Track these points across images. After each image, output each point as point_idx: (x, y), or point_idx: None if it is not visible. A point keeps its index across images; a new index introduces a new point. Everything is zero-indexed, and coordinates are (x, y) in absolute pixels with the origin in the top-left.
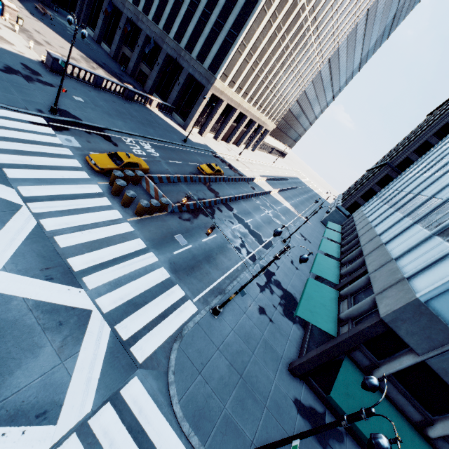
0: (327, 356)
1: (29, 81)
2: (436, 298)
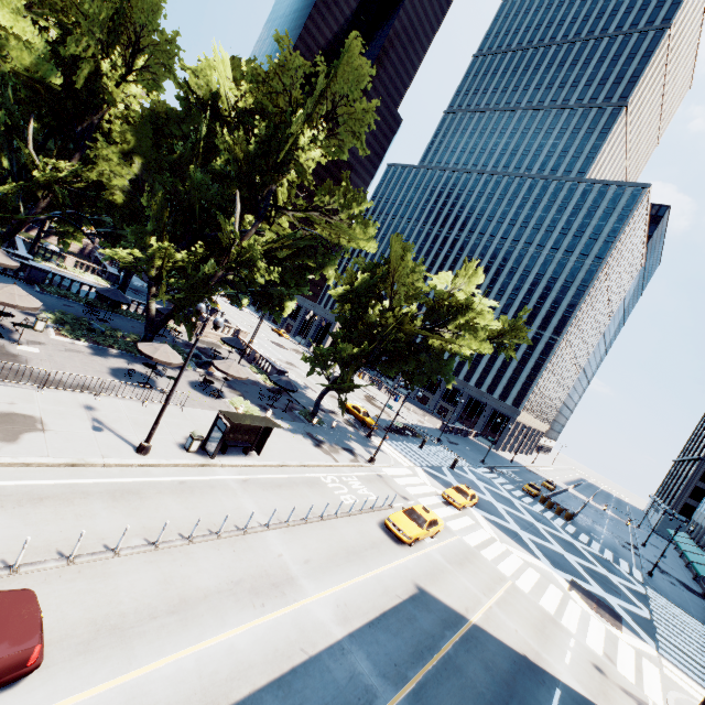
0: None
1: (456, 445)
2: None
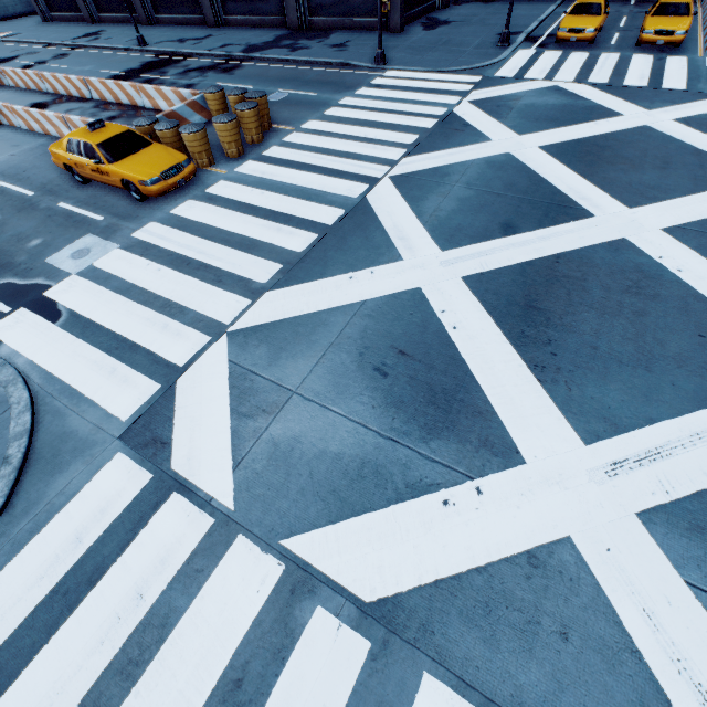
0: None
1: None
2: None
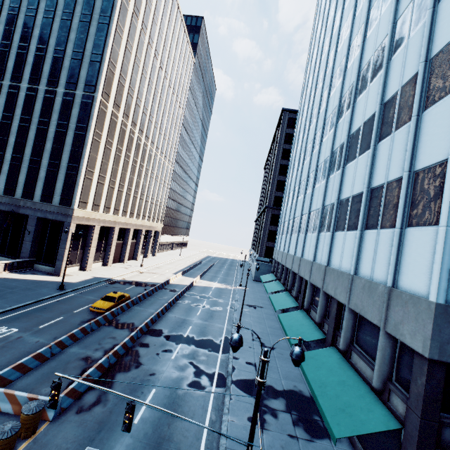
0: None
1: None
2: (448, 289)
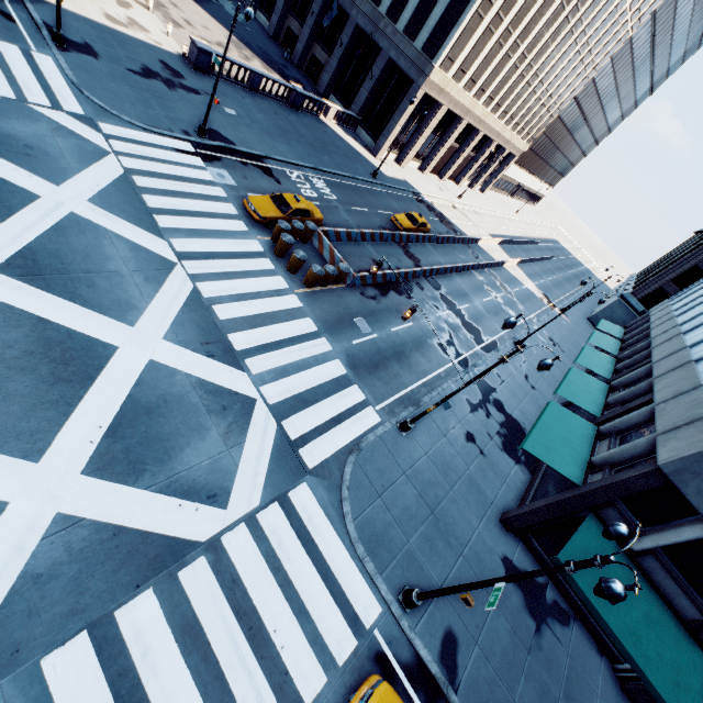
0: (562, 510)
1: (171, 88)
2: None
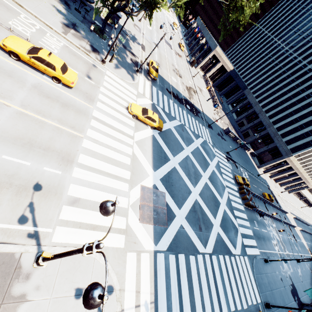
0: None
1: (222, 139)
2: None
